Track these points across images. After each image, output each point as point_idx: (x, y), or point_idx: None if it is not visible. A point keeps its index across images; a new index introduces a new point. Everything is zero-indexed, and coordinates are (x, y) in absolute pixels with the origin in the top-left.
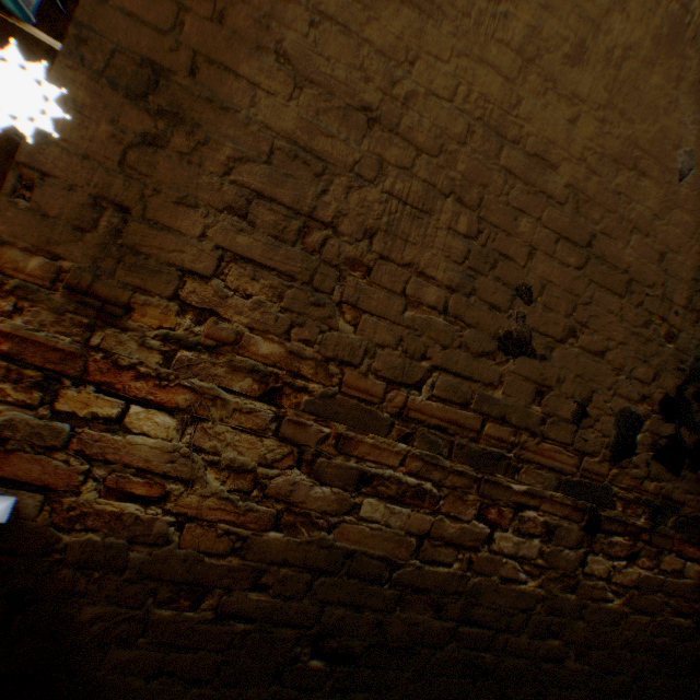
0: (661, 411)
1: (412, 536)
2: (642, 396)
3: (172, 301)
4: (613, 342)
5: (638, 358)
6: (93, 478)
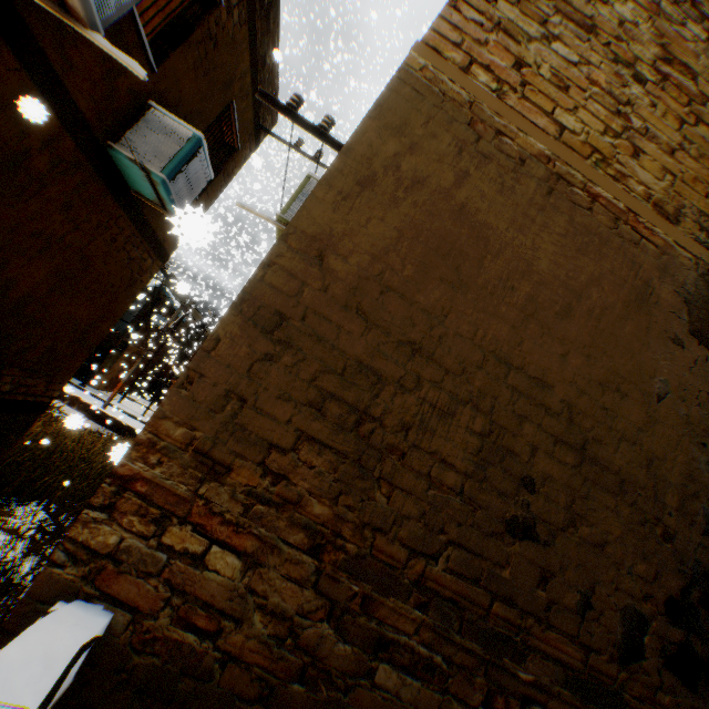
0: (666, 612)
1: None
2: (645, 593)
3: (259, 466)
4: (611, 536)
5: (637, 553)
6: (170, 604)
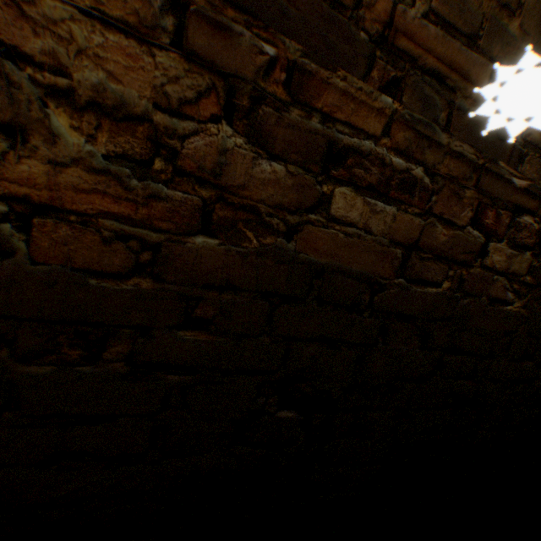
0: None
1: (398, 246)
2: None
3: None
4: None
5: None
6: None
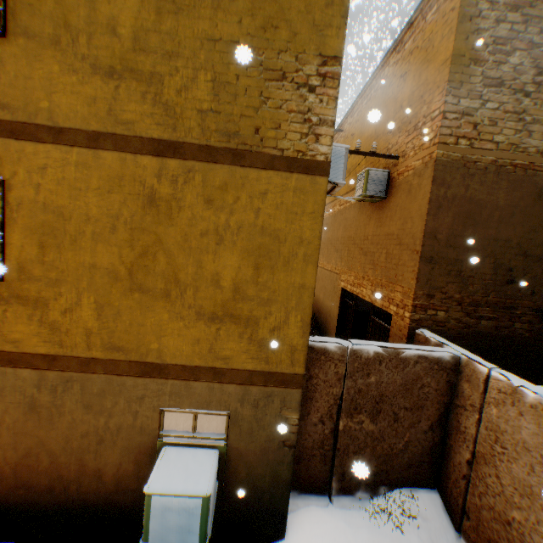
0: None
1: (492, 327)
2: None
3: (440, 292)
4: (536, 273)
5: None
6: (433, 324)
